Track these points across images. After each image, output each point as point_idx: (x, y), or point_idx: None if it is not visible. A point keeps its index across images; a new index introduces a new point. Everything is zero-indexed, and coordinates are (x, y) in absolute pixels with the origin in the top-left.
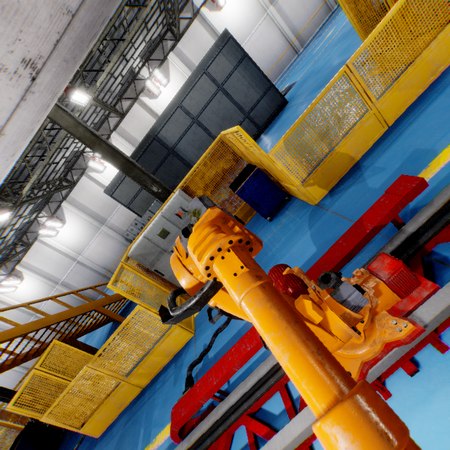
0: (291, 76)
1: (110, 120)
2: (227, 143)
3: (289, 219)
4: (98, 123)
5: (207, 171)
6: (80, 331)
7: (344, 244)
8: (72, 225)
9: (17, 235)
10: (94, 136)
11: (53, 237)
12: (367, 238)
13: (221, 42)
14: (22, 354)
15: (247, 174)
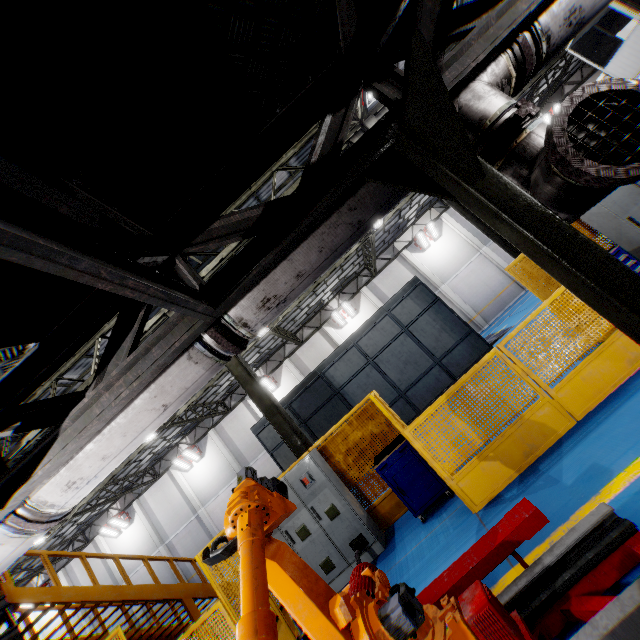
0: (510, 317)
1: (287, 346)
2: None
3: (442, 526)
4: (274, 348)
5: (352, 432)
6: (153, 631)
7: (445, 578)
8: (209, 461)
9: (151, 460)
10: (249, 375)
11: (184, 472)
12: (470, 578)
13: (409, 287)
14: (79, 637)
15: (393, 447)
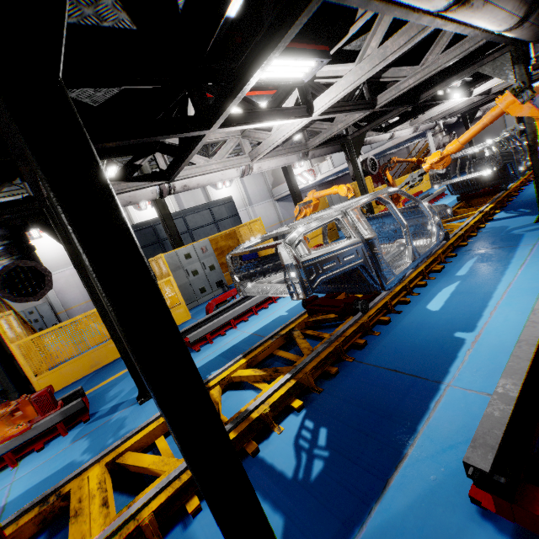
0: None
1: None
2: (237, 233)
3: None
4: None
5: (221, 241)
6: None
7: None
8: None
9: None
10: None
11: None
12: None
13: (226, 200)
14: None
15: None
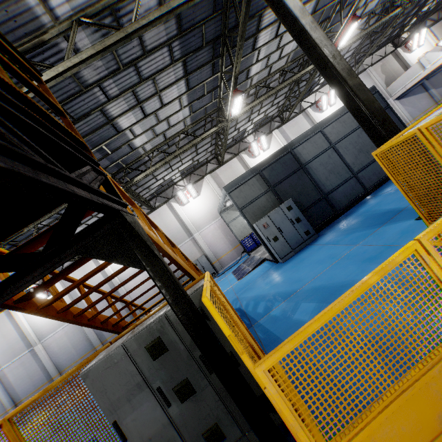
0: None
1: (209, 165)
2: None
3: None
4: (199, 164)
5: None
6: None
7: None
8: None
9: None
10: (338, 52)
11: None
12: None
13: None
14: (102, 315)
15: None
